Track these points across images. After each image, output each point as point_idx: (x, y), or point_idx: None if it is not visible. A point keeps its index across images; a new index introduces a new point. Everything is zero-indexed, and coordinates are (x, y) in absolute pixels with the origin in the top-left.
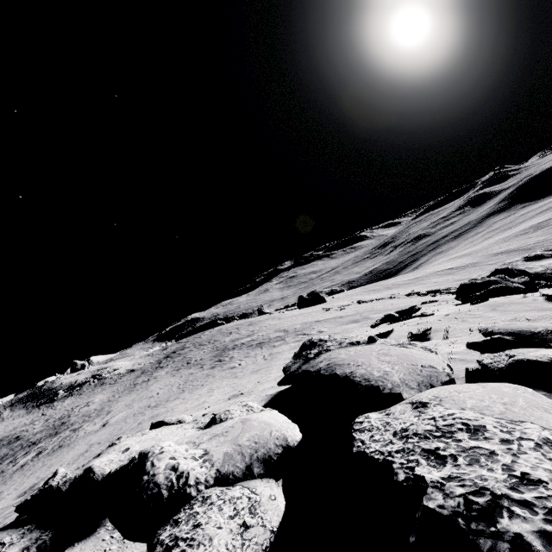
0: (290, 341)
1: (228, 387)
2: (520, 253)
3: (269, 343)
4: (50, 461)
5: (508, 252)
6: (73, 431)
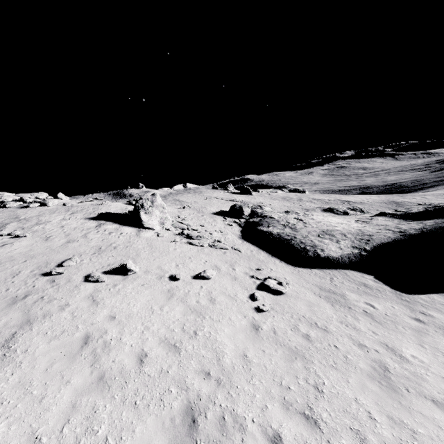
0: None
1: None
2: (389, 206)
3: None
4: None
5: (394, 203)
6: None
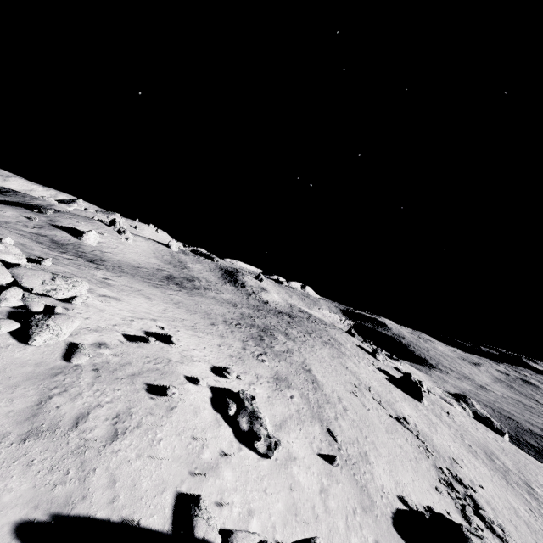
0: (250, 347)
1: (157, 310)
2: None
3: (255, 341)
4: (139, 284)
5: None
6: (176, 290)
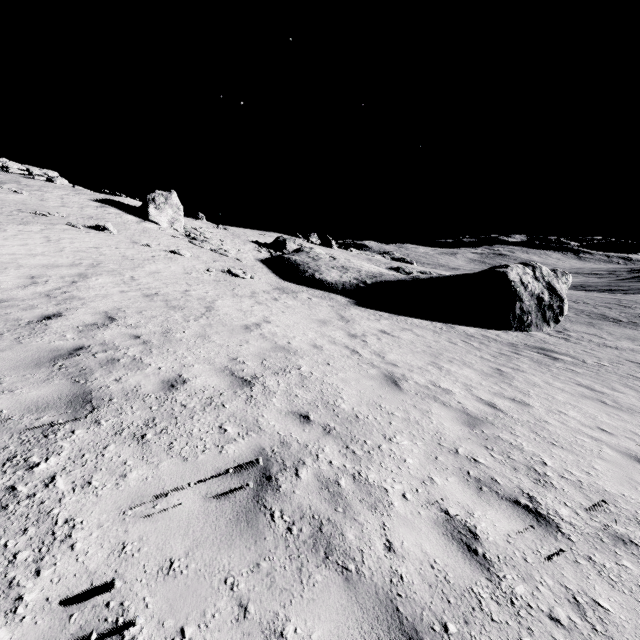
0: None
1: None
2: None
3: None
4: None
5: None
6: None
